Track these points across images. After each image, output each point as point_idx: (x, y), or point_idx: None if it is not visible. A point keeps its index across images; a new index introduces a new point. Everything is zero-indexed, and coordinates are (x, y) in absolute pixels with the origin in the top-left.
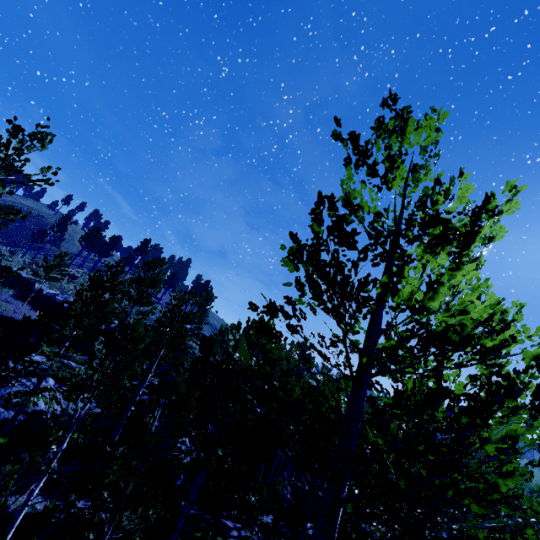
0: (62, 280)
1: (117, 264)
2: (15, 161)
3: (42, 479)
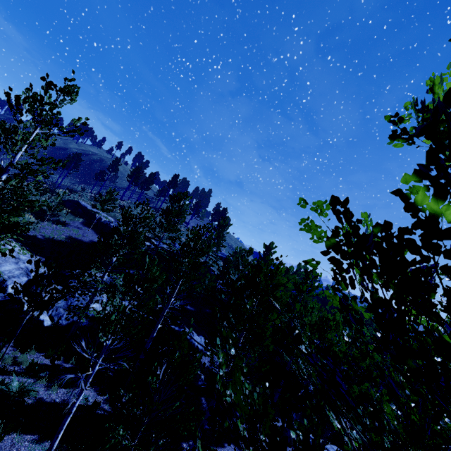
0: (115, 210)
1: (143, 202)
2: (49, 115)
3: (81, 394)
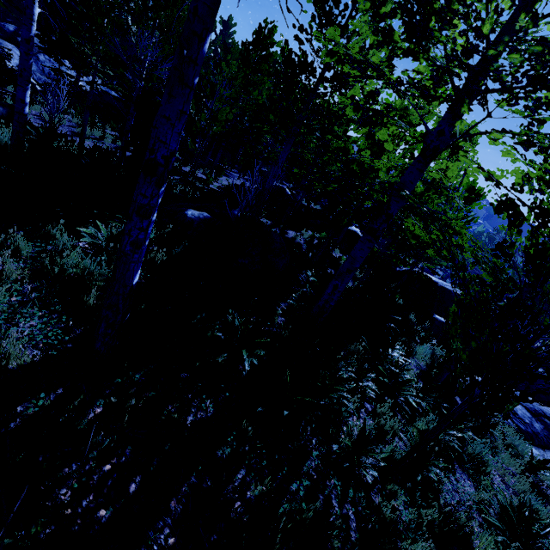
0: None
1: None
2: None
3: None
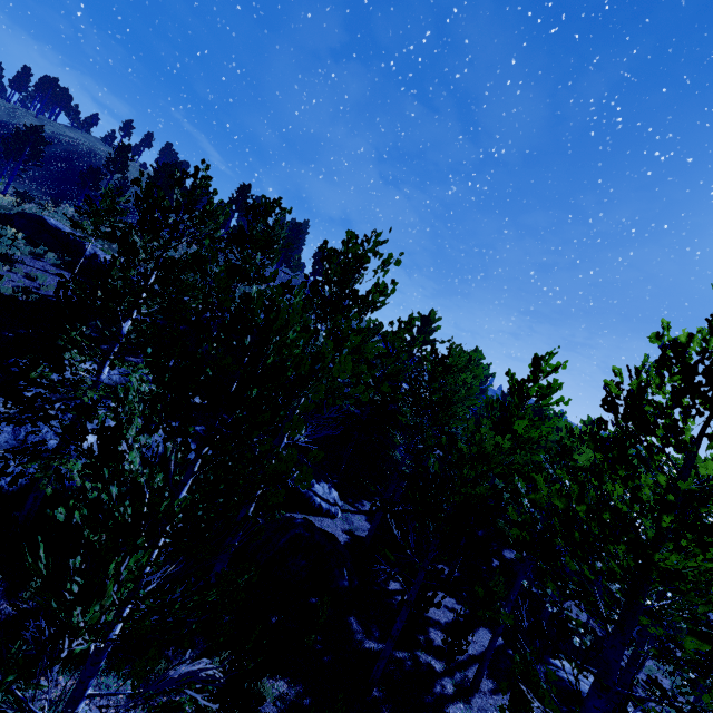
0: None
1: (195, 170)
2: None
3: None
